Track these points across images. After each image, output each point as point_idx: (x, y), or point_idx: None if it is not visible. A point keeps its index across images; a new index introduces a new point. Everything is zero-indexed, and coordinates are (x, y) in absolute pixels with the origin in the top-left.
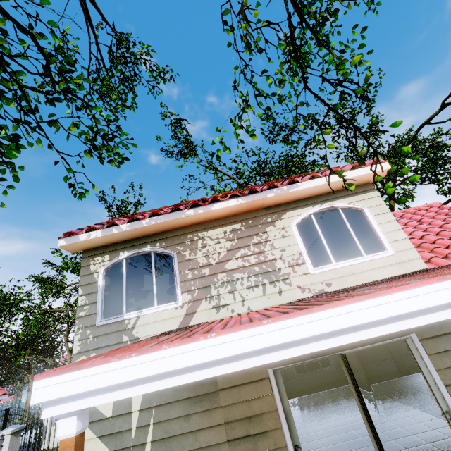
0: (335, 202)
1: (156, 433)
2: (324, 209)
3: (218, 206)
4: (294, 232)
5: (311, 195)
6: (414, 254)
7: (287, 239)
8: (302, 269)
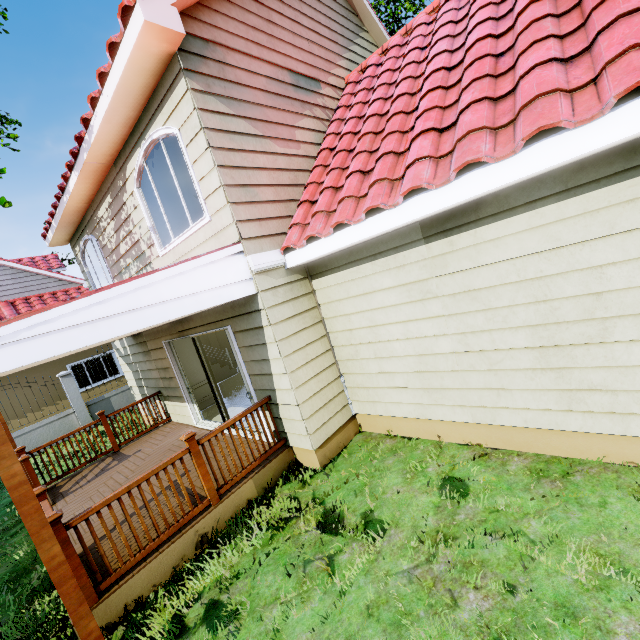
0: (153, 129)
1: (139, 367)
2: (150, 148)
3: (71, 187)
4: (138, 199)
5: (130, 125)
6: (227, 216)
7: (138, 212)
8: (155, 251)
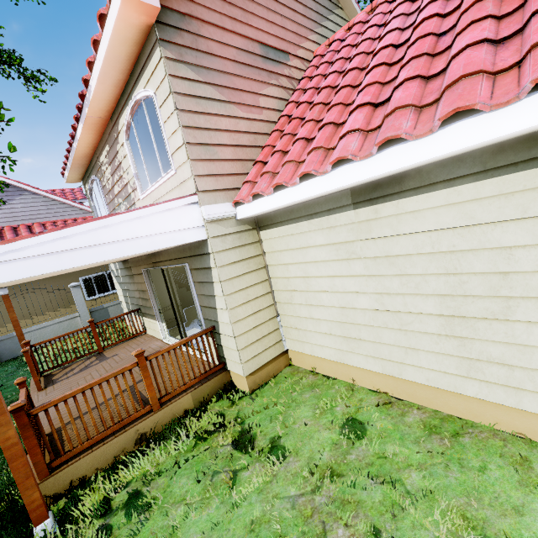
0: (137, 91)
1: (126, 287)
2: (135, 107)
3: (78, 136)
4: (126, 150)
5: (121, 86)
6: (187, 170)
7: (126, 160)
8: (138, 194)
